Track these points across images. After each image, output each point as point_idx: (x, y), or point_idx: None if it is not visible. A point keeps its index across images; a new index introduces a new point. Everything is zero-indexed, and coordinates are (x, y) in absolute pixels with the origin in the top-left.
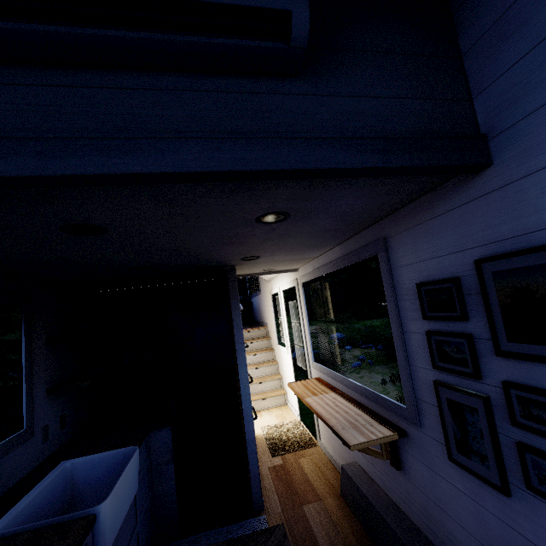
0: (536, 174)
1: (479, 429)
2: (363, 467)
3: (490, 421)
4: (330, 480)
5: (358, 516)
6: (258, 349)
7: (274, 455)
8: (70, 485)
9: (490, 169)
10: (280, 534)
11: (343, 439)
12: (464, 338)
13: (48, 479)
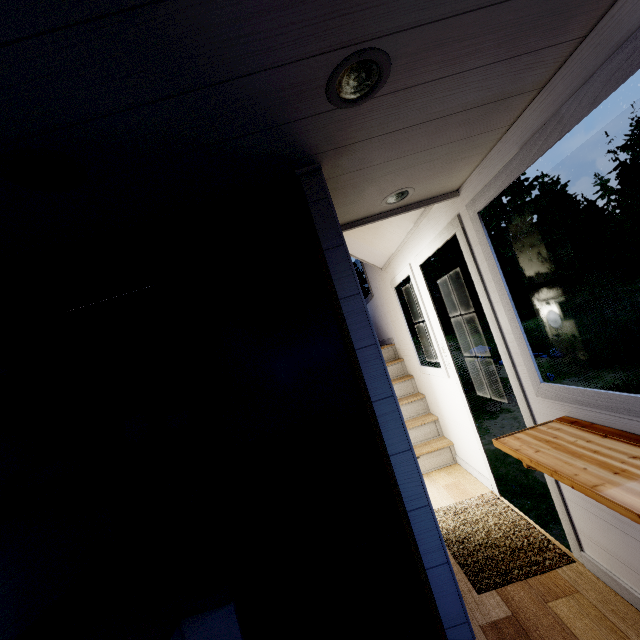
0: None
1: None
2: None
3: None
4: None
5: None
6: None
7: (480, 589)
8: None
9: None
10: None
11: None
12: None
13: None
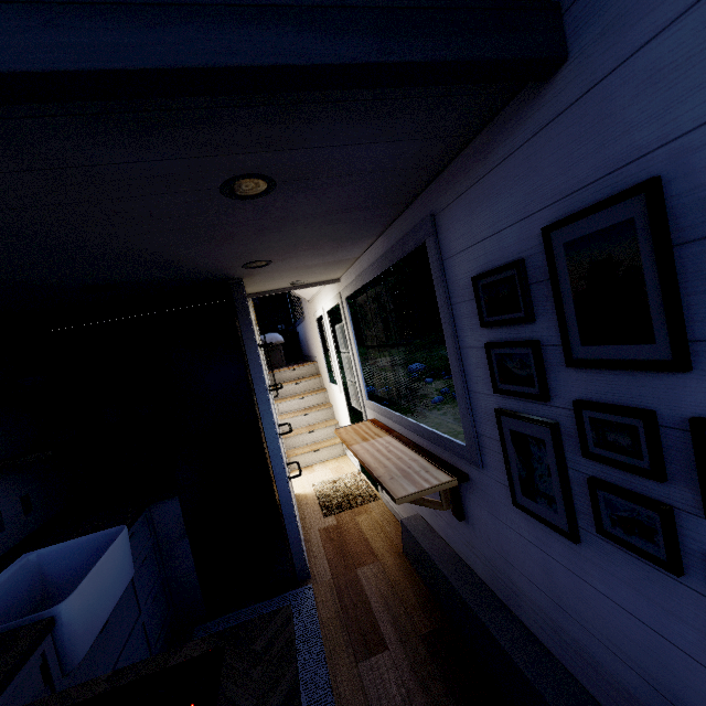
0: (629, 62)
1: (547, 465)
2: (426, 519)
3: (559, 453)
4: (392, 537)
5: (421, 574)
6: (307, 391)
7: (326, 516)
8: (39, 581)
9: (565, 68)
10: (282, 619)
11: (388, 492)
12: (529, 347)
13: (0, 578)
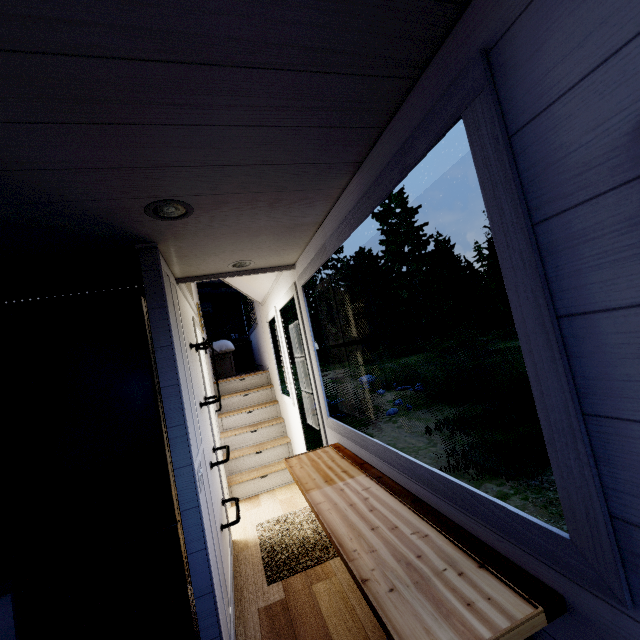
0: None
1: None
2: None
3: None
4: (367, 632)
5: None
6: (256, 403)
7: (271, 582)
8: None
9: None
10: None
11: None
12: None
13: None
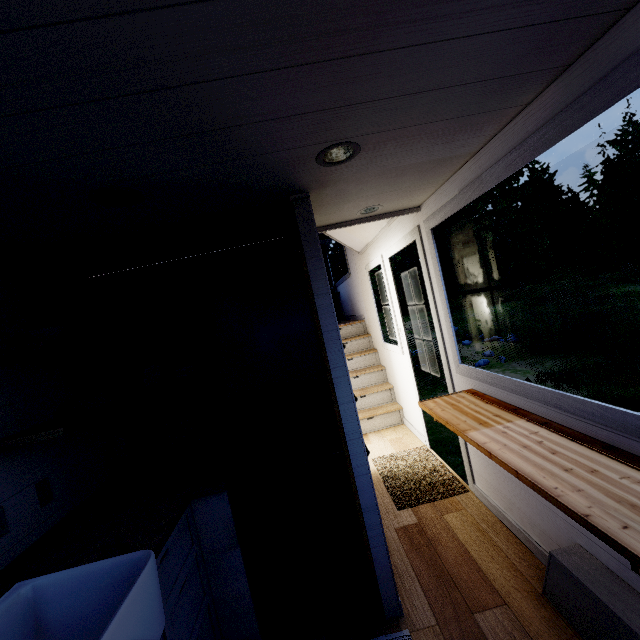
0: None
1: None
2: (603, 561)
3: None
4: (512, 561)
5: None
6: (355, 351)
7: (400, 508)
8: (33, 630)
9: None
10: None
11: None
12: None
13: None
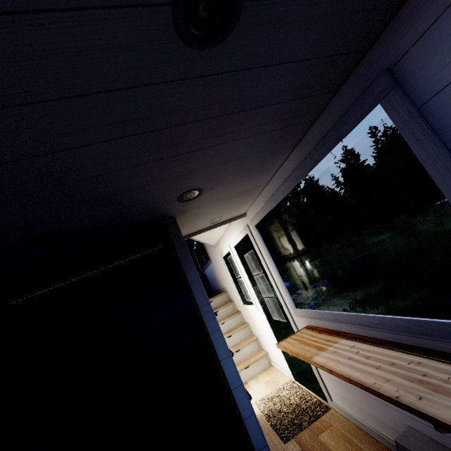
0: None
1: None
2: (428, 435)
3: None
4: None
5: None
6: (225, 316)
7: (285, 441)
8: None
9: None
10: None
11: (447, 426)
12: None
13: None
